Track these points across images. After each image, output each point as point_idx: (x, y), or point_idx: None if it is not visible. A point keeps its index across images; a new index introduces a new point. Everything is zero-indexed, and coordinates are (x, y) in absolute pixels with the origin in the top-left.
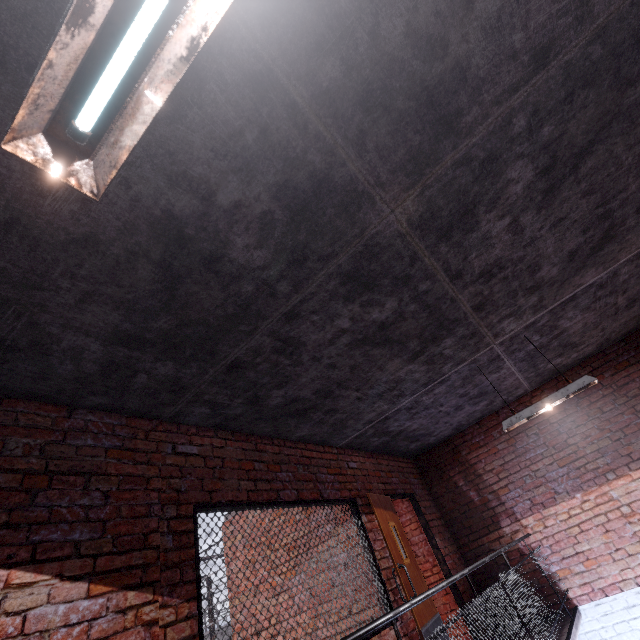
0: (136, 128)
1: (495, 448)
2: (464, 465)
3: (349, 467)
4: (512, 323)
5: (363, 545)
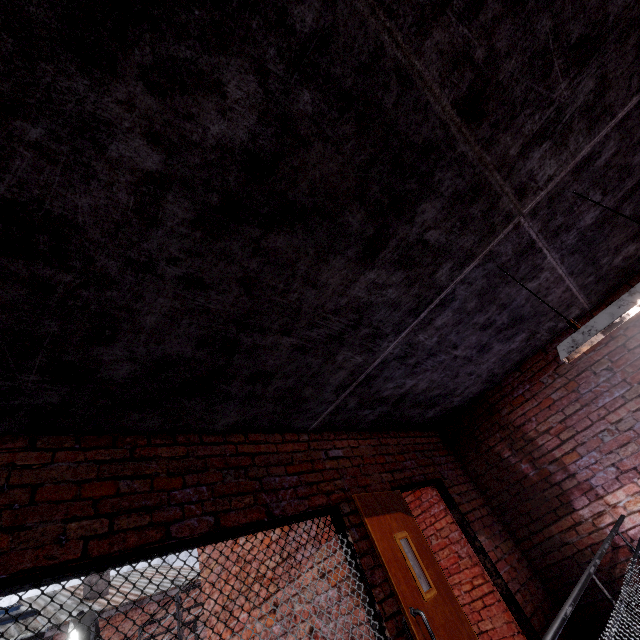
0: None
1: (548, 399)
2: (507, 429)
3: (329, 458)
4: (548, 159)
5: (354, 580)
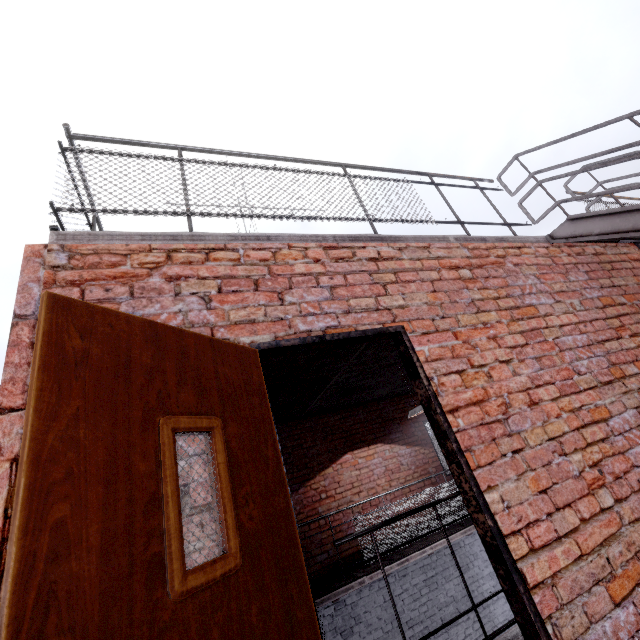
0: (421, 411)
1: None
2: None
3: None
4: None
5: None
